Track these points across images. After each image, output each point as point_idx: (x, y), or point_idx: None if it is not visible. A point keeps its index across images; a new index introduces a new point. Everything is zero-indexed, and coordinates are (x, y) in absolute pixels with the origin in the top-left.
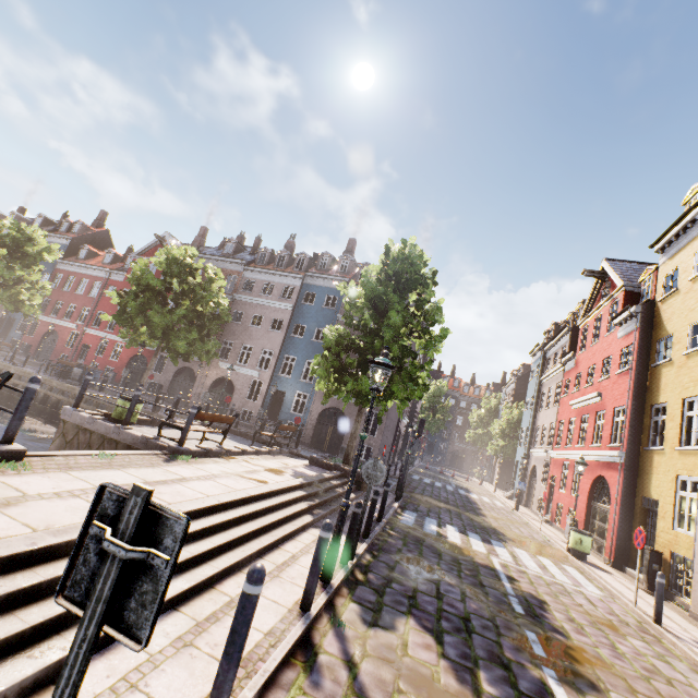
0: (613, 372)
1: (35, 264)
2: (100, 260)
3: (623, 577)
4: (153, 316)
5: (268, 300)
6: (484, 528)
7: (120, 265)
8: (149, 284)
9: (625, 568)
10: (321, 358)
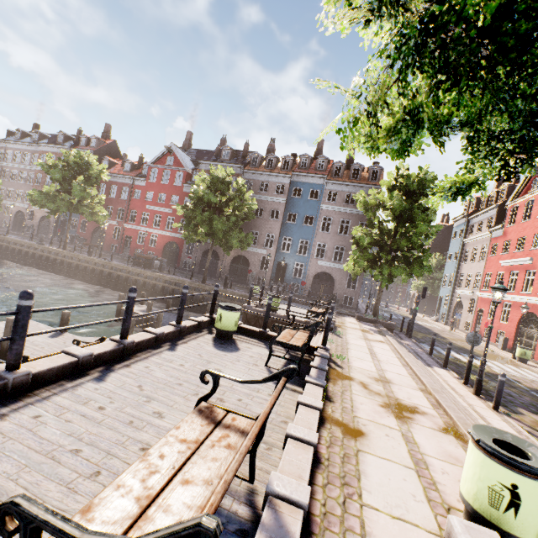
0: None
1: (97, 183)
2: (119, 168)
3: None
4: (216, 225)
5: (266, 196)
6: (461, 348)
7: (137, 172)
8: (208, 200)
9: None
10: (358, 252)
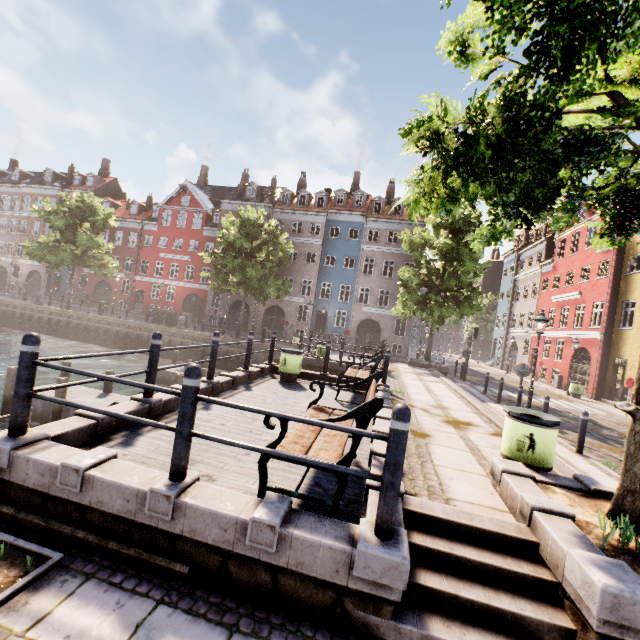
0: (592, 278)
1: (105, 231)
2: (124, 211)
3: (604, 404)
4: (251, 272)
5: (300, 238)
6: (516, 389)
7: (147, 215)
8: (239, 245)
9: (602, 399)
10: (406, 295)
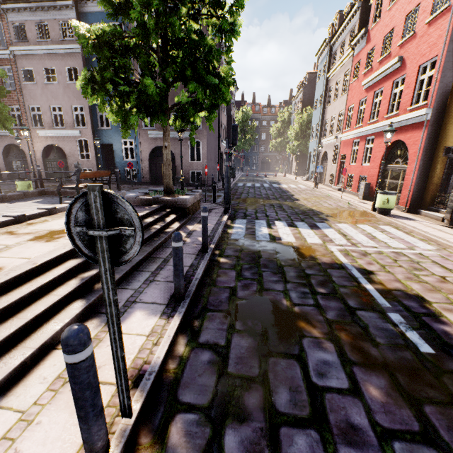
0: (421, 23)
1: None
2: None
3: (423, 220)
4: None
5: (50, 46)
6: (305, 212)
7: None
8: None
9: (420, 211)
10: (88, 73)
